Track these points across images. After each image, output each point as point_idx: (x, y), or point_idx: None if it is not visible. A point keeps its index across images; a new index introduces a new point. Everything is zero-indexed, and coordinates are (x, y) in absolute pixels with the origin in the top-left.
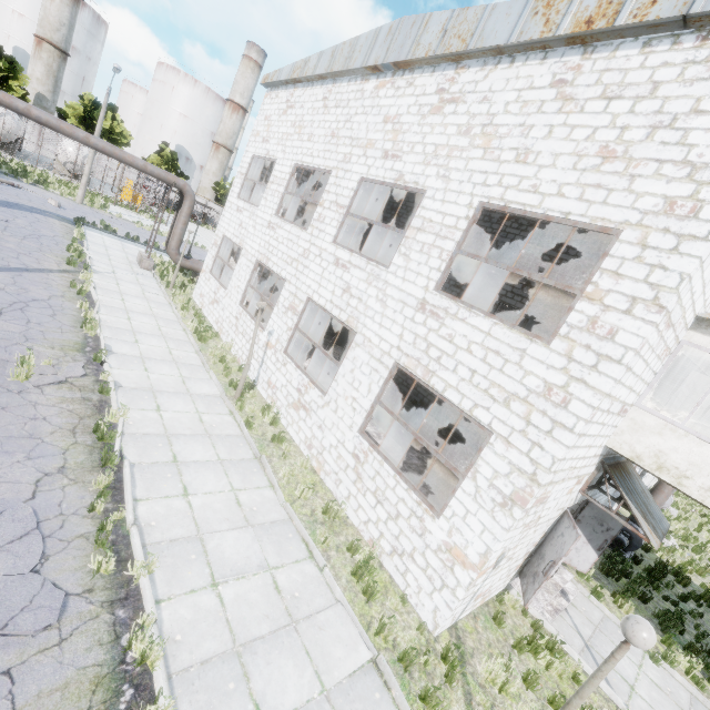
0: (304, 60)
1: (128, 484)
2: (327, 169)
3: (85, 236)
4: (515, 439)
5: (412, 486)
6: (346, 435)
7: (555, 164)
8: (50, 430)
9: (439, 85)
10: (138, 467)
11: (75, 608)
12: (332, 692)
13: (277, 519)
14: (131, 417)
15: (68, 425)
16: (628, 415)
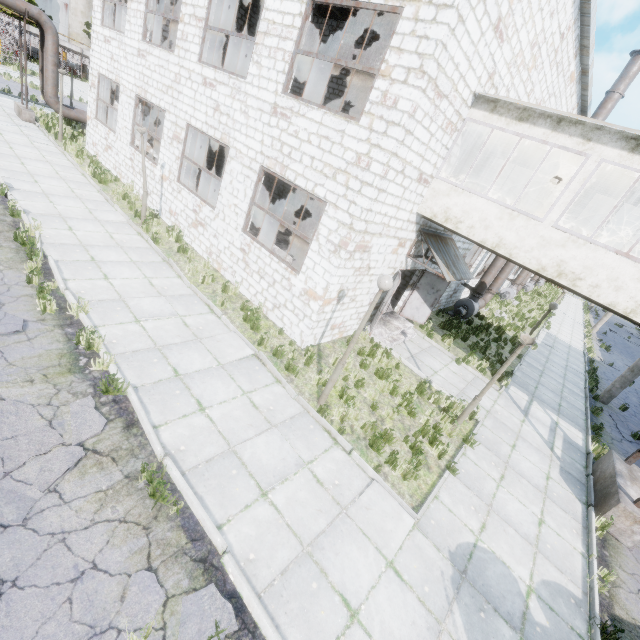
0: None
1: (55, 269)
2: None
3: None
4: (340, 203)
5: (281, 259)
6: (234, 236)
7: None
8: None
9: None
10: (61, 262)
11: (35, 327)
12: (225, 366)
13: (185, 294)
14: (46, 233)
15: None
16: (431, 186)
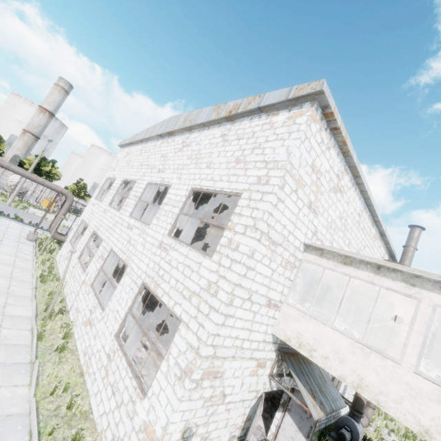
0: (136, 134)
1: None
2: (135, 180)
3: None
4: (191, 324)
5: (135, 374)
6: (107, 340)
7: (220, 167)
8: None
9: (183, 140)
10: None
11: None
12: None
13: (16, 413)
14: None
15: None
16: (281, 309)
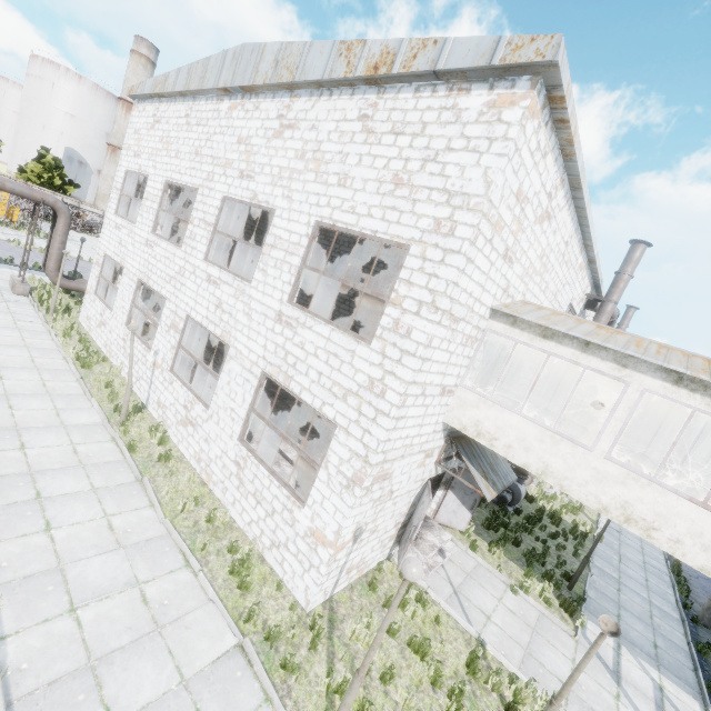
0: (164, 75)
1: None
2: (194, 186)
3: None
4: (352, 429)
5: (283, 483)
6: (228, 444)
7: (365, 189)
8: None
9: (279, 111)
10: None
11: None
12: (191, 681)
13: (154, 536)
14: None
15: None
16: (456, 394)
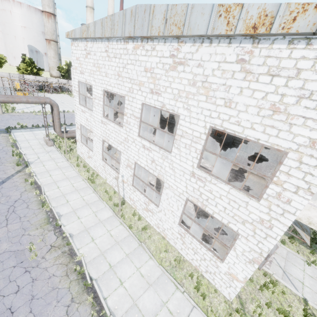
0: (86, 26)
1: (99, 294)
2: (122, 95)
3: (15, 138)
4: (250, 238)
5: (208, 249)
6: (173, 225)
7: (247, 111)
8: (58, 280)
9: (171, 52)
10: (99, 280)
11: None
12: None
13: (159, 275)
14: (84, 252)
15: (63, 273)
16: None
